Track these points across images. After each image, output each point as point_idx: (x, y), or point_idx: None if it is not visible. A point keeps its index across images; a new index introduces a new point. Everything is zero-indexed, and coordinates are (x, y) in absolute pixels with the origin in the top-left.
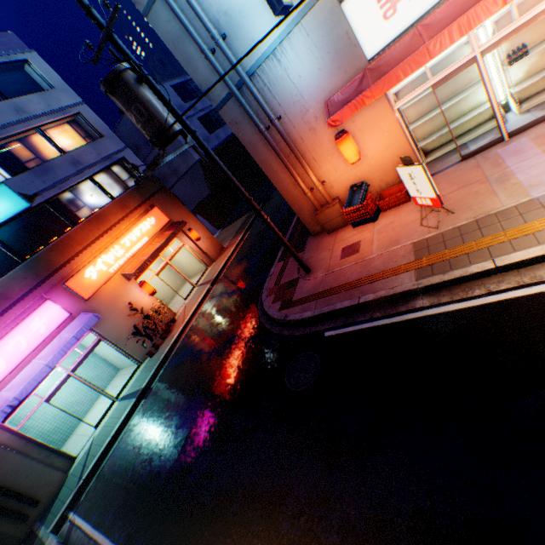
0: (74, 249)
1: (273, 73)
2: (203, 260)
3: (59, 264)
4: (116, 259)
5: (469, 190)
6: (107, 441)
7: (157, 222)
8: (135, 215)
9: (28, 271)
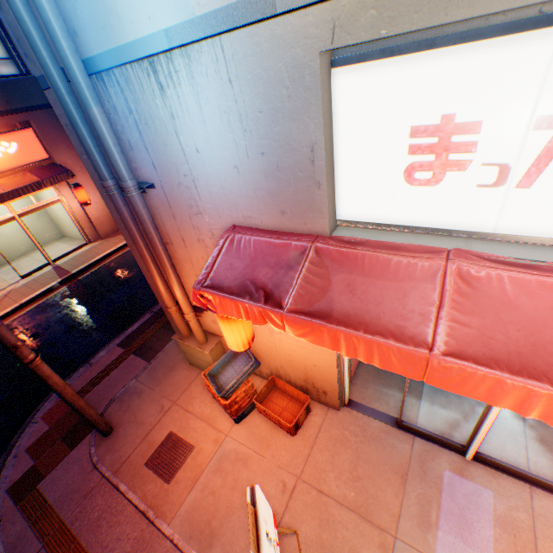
0: None
1: (149, 101)
2: (85, 230)
3: None
4: None
5: (361, 540)
6: None
7: (22, 153)
8: None
9: None
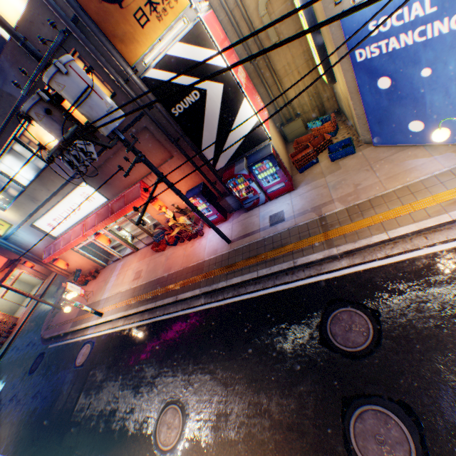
0: None
1: (18, 238)
2: (40, 277)
3: None
4: None
5: (103, 284)
6: None
7: None
8: None
9: None
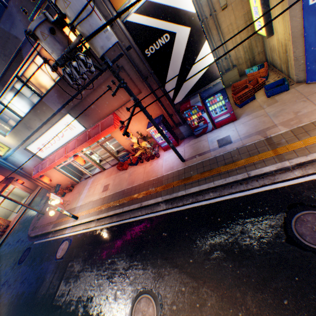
0: None
1: (14, 159)
2: (28, 191)
3: None
4: None
5: (77, 195)
6: None
7: None
8: None
9: None
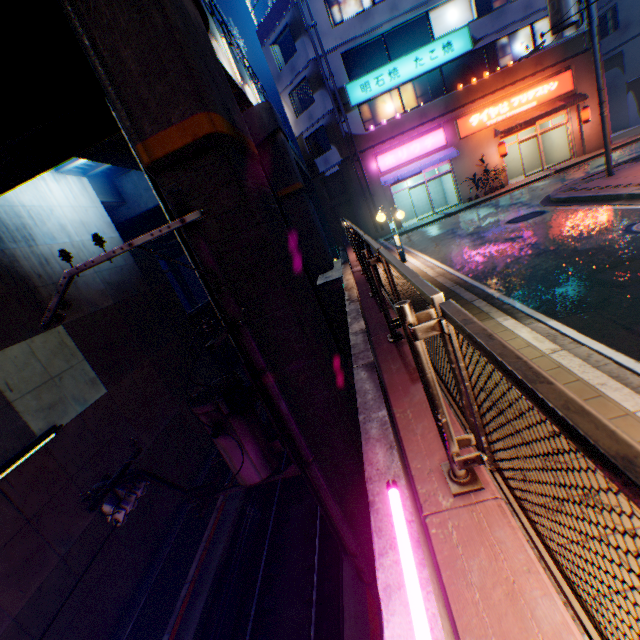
0: (475, 95)
1: None
2: (572, 148)
3: (460, 105)
4: (497, 115)
5: None
6: (419, 225)
7: (557, 90)
8: (540, 76)
9: (443, 103)
